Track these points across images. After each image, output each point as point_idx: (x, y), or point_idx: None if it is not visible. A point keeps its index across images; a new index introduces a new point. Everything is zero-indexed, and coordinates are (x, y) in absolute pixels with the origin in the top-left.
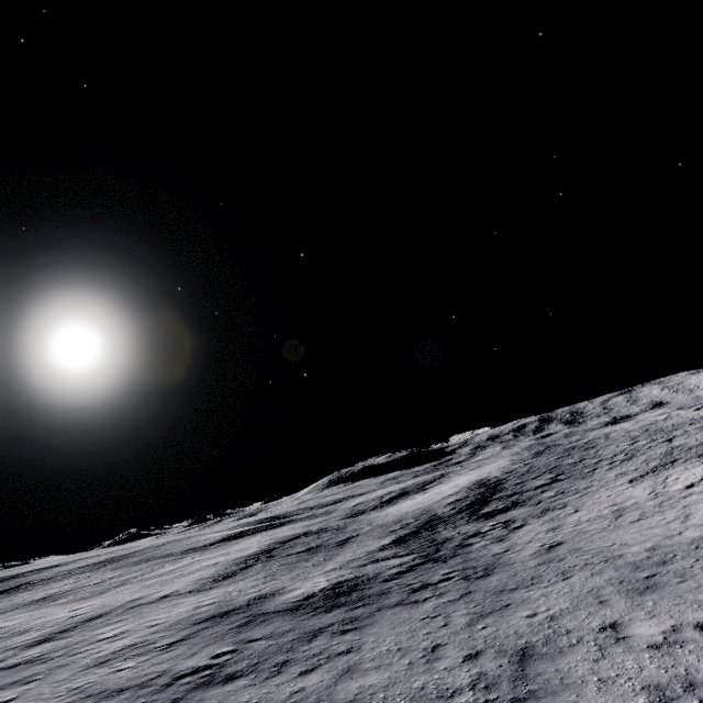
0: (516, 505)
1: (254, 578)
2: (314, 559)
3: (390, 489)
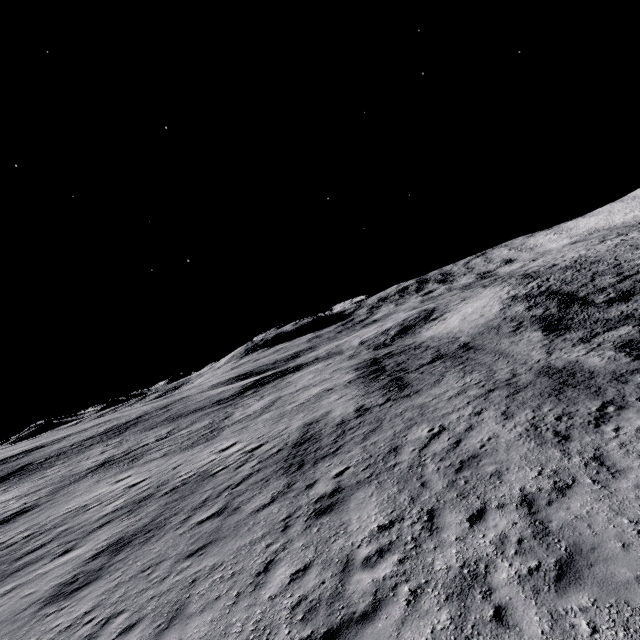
0: (632, 291)
1: (453, 377)
2: (481, 357)
3: (379, 329)
